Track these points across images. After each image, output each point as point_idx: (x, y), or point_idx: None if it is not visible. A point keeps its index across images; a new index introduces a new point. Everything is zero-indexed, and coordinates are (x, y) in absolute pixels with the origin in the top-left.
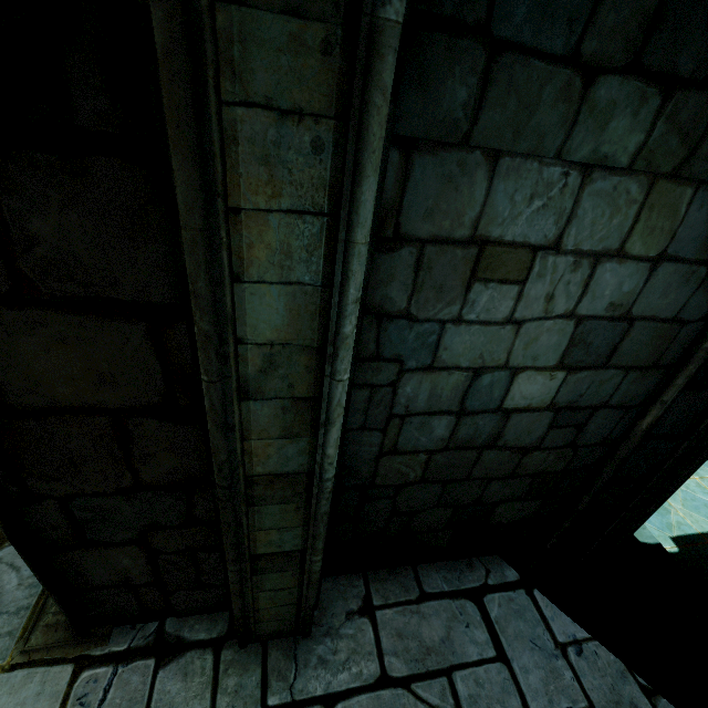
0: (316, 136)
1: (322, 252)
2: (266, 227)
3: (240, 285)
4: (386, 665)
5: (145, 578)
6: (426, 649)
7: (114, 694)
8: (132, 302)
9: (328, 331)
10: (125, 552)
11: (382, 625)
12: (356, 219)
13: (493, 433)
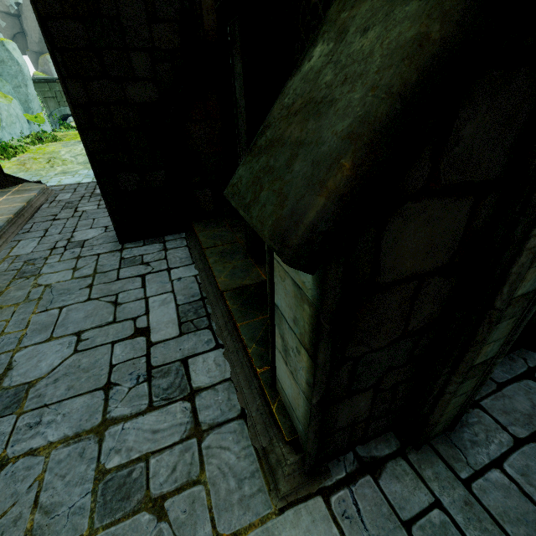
0: None
1: None
2: None
3: None
4: (511, 432)
5: (365, 415)
6: (527, 416)
7: (362, 504)
8: (477, 182)
9: None
10: (366, 395)
11: (490, 410)
12: None
13: None
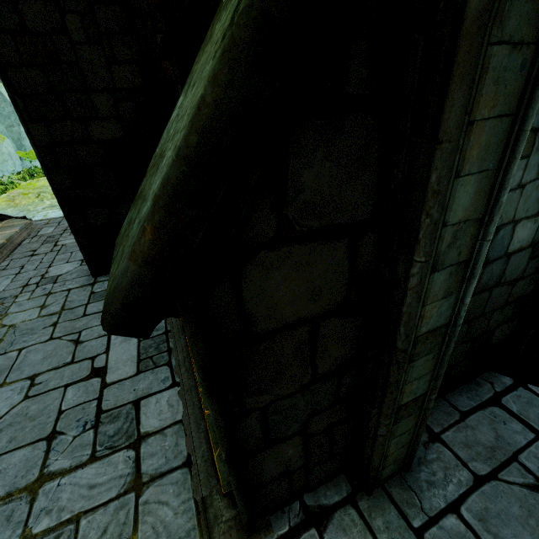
0: (524, 58)
1: (503, 143)
2: (482, 131)
3: (457, 180)
4: (472, 469)
5: (299, 462)
6: (490, 449)
7: None
8: (344, 224)
9: (489, 204)
10: (292, 443)
11: (451, 444)
12: (531, 113)
13: (500, 274)
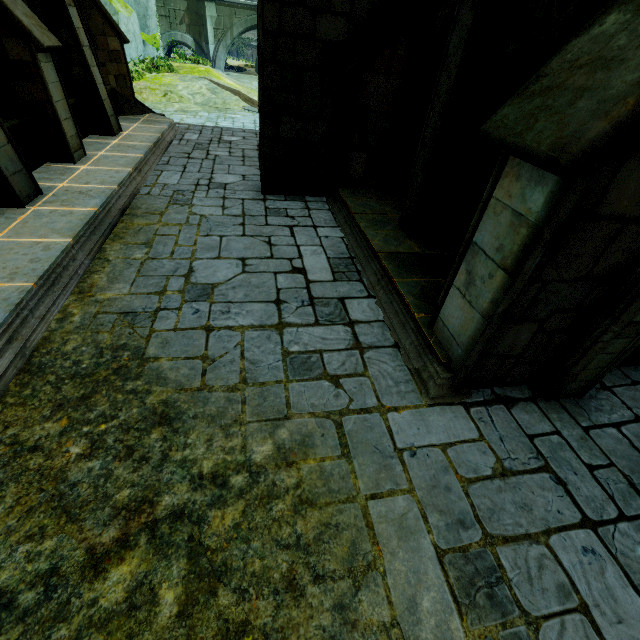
0: None
1: None
2: None
3: None
4: (635, 412)
5: (520, 350)
6: None
7: (495, 418)
8: None
9: None
10: (531, 328)
11: (619, 395)
12: None
13: None
